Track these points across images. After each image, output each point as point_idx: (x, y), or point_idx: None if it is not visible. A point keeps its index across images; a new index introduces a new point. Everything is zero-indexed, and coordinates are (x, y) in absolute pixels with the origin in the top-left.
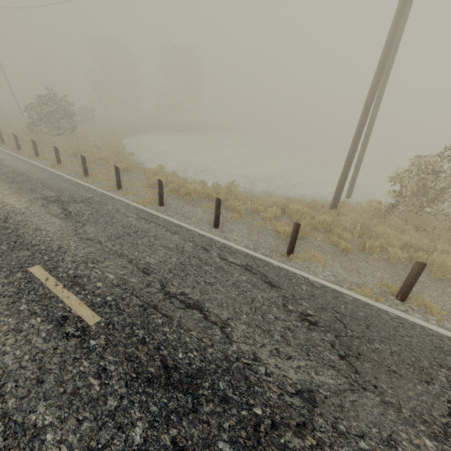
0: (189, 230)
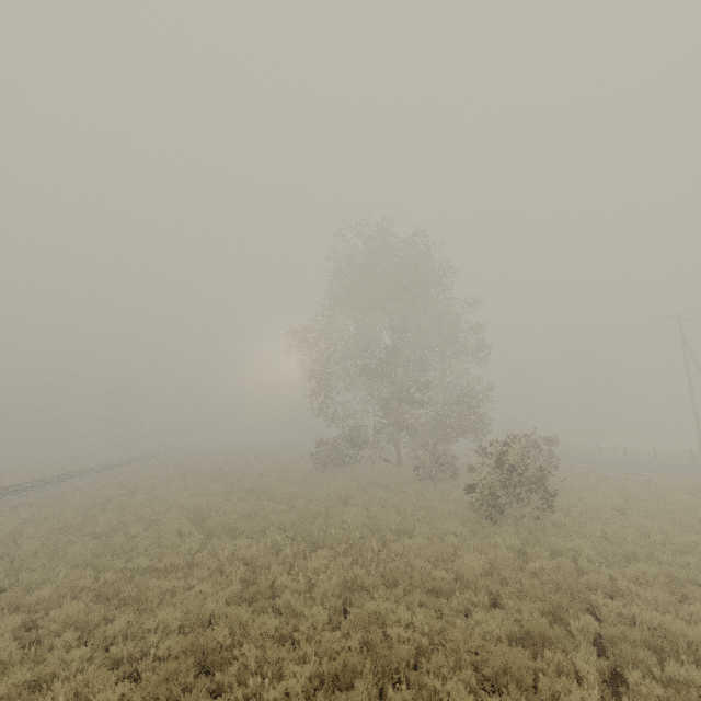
0: (613, 455)
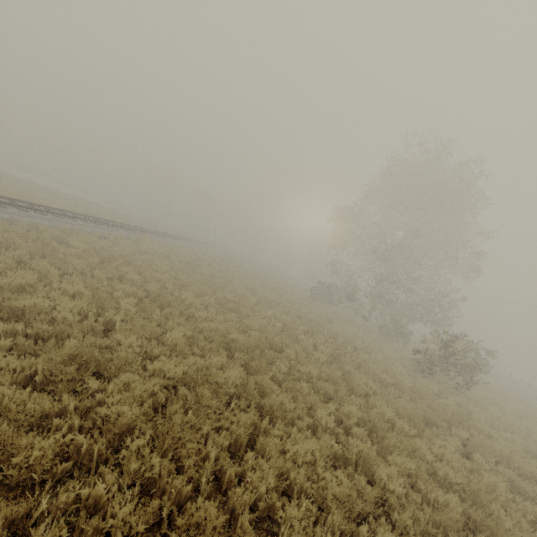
0: None
